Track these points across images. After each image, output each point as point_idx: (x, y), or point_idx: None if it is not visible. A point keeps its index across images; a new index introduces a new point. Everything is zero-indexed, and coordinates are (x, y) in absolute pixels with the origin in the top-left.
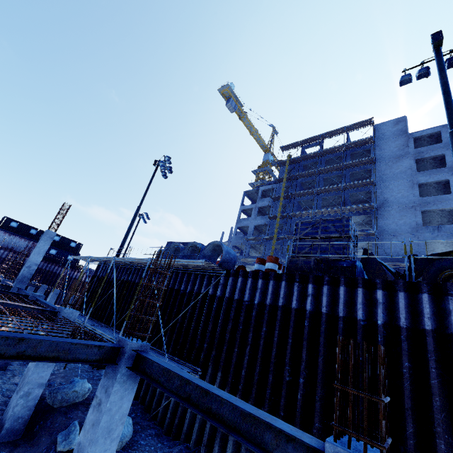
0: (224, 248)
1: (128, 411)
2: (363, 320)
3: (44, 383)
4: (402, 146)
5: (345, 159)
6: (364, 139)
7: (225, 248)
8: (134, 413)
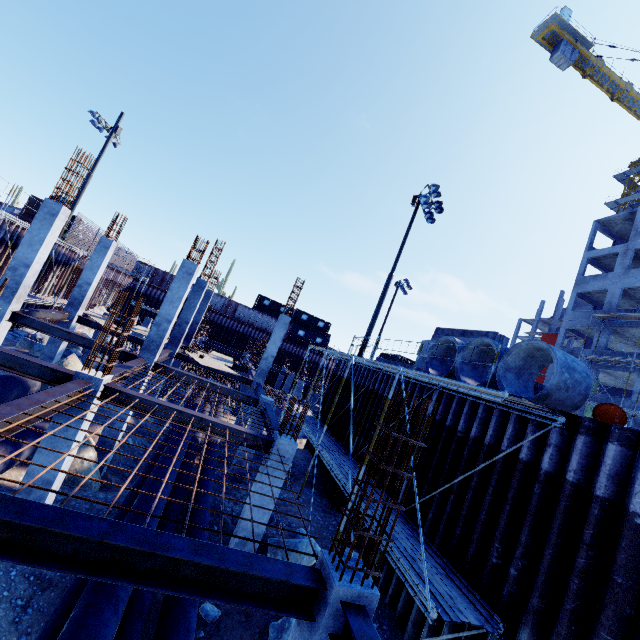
0: (556, 359)
1: None
2: None
3: (261, 534)
4: None
5: None
6: None
7: (559, 357)
8: (378, 622)
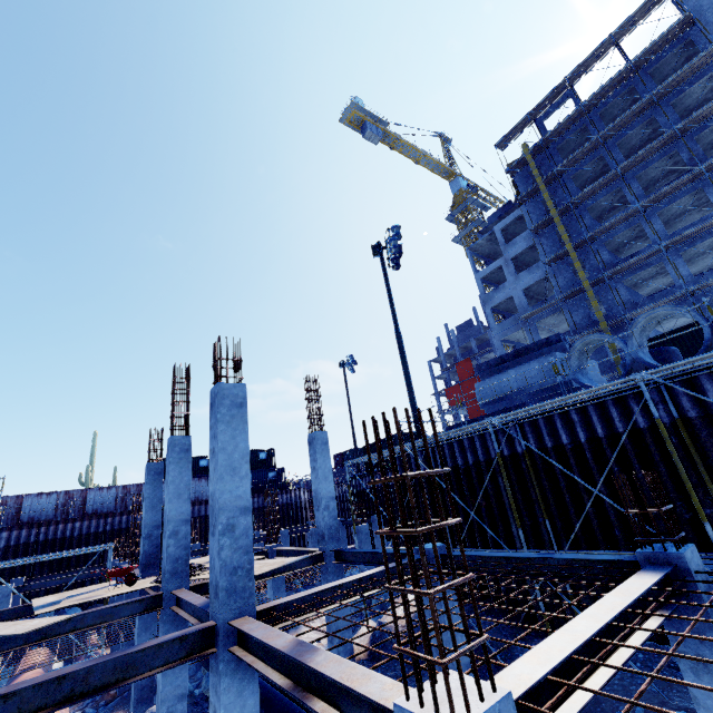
0: None
1: None
2: None
3: None
4: None
5: (642, 89)
6: (670, 30)
7: None
8: None
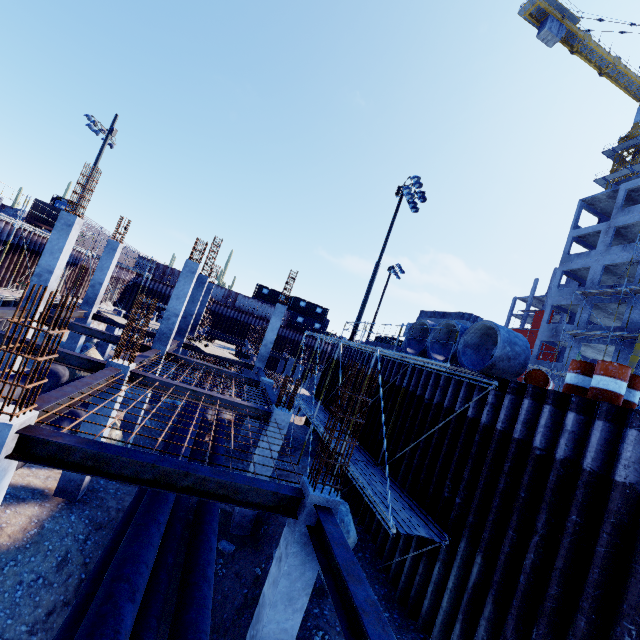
0: (499, 336)
1: (313, 581)
2: None
3: None
4: None
5: None
6: None
7: (503, 334)
8: (362, 552)
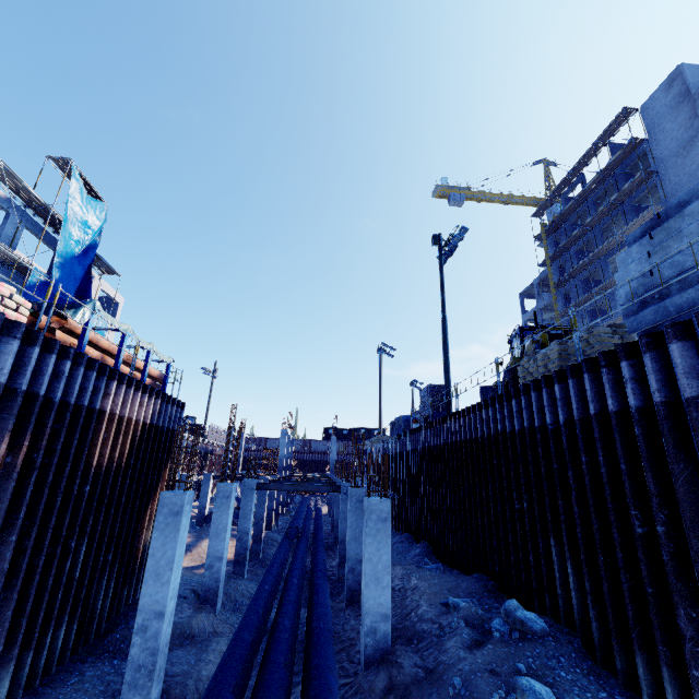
0: (402, 420)
1: None
2: (420, 449)
3: None
4: (688, 121)
5: (617, 187)
6: (623, 149)
7: (404, 418)
8: None
